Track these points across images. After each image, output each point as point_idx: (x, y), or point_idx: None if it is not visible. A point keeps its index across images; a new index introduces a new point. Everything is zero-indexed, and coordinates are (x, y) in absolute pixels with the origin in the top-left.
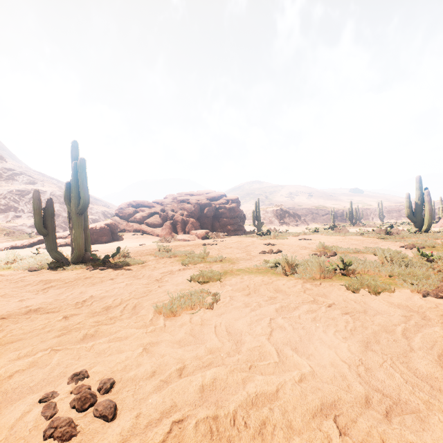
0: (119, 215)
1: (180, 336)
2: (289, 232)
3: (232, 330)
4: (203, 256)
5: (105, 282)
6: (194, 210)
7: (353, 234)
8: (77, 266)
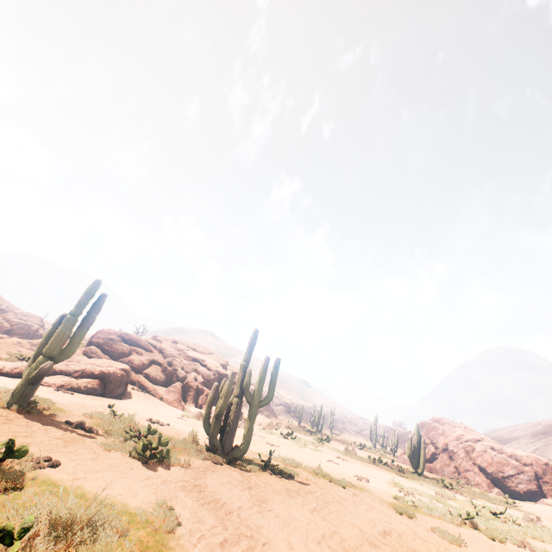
0: (102, 347)
1: None
2: None
3: None
4: (329, 474)
5: (341, 502)
6: (213, 378)
7: (369, 461)
8: (257, 466)
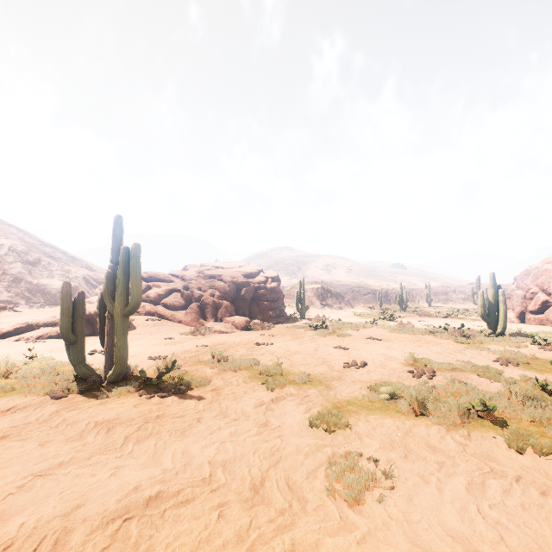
0: None
1: (405, 548)
2: (343, 322)
3: (450, 531)
4: (281, 371)
5: (195, 426)
6: (229, 290)
7: (423, 333)
8: (124, 389)
